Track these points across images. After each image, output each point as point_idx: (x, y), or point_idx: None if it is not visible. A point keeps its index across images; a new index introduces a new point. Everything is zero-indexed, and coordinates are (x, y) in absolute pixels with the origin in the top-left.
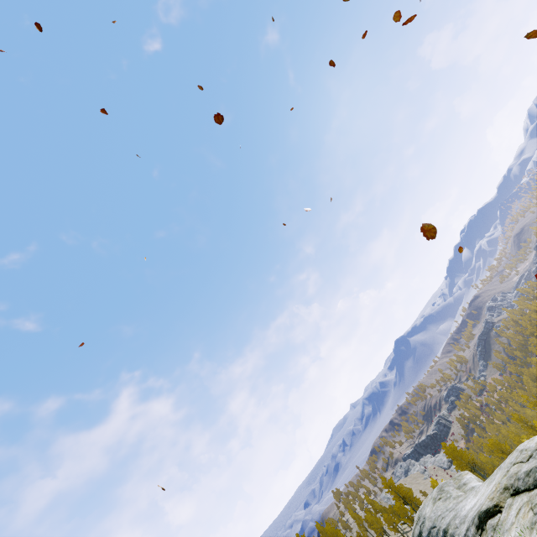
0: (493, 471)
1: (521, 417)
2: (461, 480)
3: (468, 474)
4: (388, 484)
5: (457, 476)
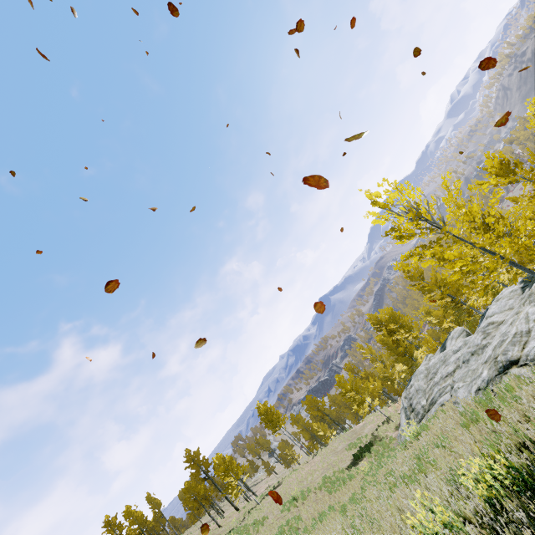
0: (319, 427)
1: (353, 367)
2: None
3: None
4: (191, 457)
5: None
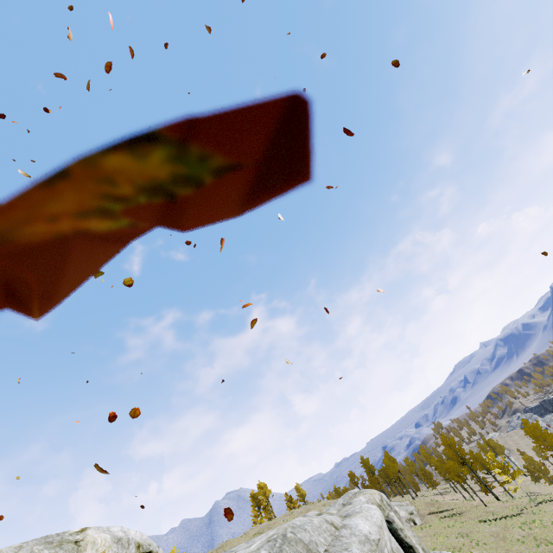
0: None
1: None
2: (354, 498)
3: (364, 495)
4: (447, 442)
5: (360, 492)
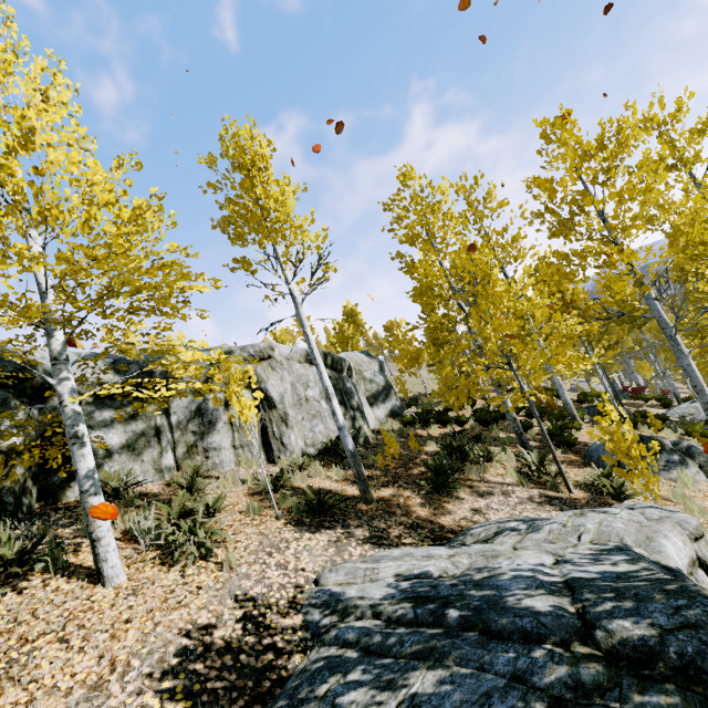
0: None
1: None
2: None
3: None
4: None
5: None
